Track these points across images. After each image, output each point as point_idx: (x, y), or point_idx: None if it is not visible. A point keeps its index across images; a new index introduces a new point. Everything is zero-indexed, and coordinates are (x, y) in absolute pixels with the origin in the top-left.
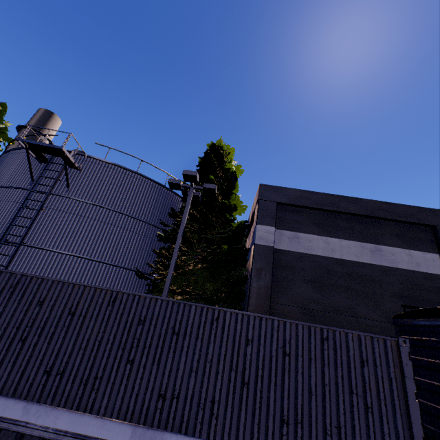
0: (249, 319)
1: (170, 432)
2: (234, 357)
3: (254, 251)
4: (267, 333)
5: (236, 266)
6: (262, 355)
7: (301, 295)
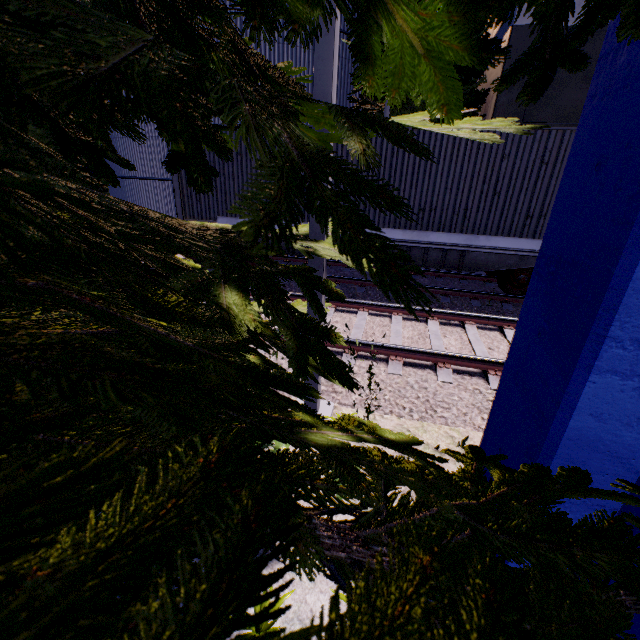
0: (508, 134)
1: (431, 231)
2: (488, 173)
3: (509, 42)
4: (526, 146)
5: (468, 78)
6: (518, 167)
7: (571, 105)
